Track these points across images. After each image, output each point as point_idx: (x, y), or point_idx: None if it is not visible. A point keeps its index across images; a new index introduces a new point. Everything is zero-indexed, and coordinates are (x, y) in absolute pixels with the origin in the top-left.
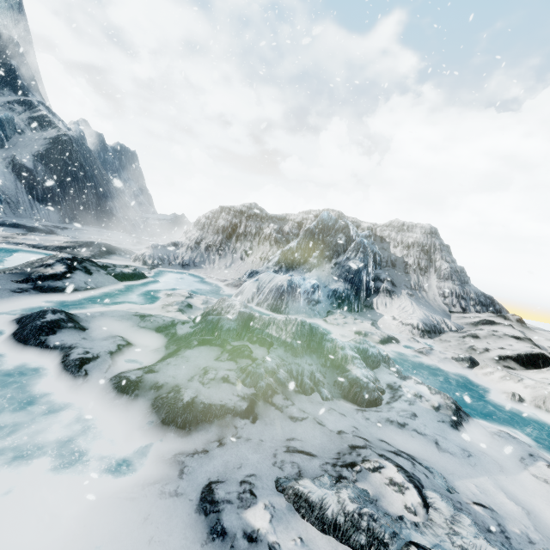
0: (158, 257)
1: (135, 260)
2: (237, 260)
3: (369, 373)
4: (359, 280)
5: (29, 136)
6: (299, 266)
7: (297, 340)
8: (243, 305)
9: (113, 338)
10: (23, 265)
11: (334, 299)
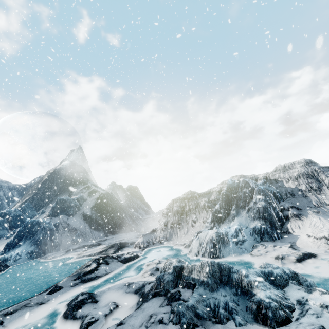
0: (146, 241)
1: (135, 247)
2: (190, 228)
3: (275, 293)
4: (269, 215)
5: (89, 200)
6: (225, 219)
7: (211, 278)
8: (177, 261)
9: (110, 304)
10: (79, 268)
11: (255, 235)
